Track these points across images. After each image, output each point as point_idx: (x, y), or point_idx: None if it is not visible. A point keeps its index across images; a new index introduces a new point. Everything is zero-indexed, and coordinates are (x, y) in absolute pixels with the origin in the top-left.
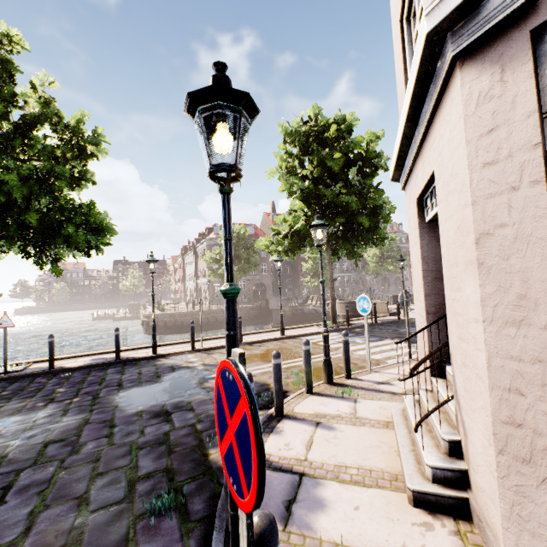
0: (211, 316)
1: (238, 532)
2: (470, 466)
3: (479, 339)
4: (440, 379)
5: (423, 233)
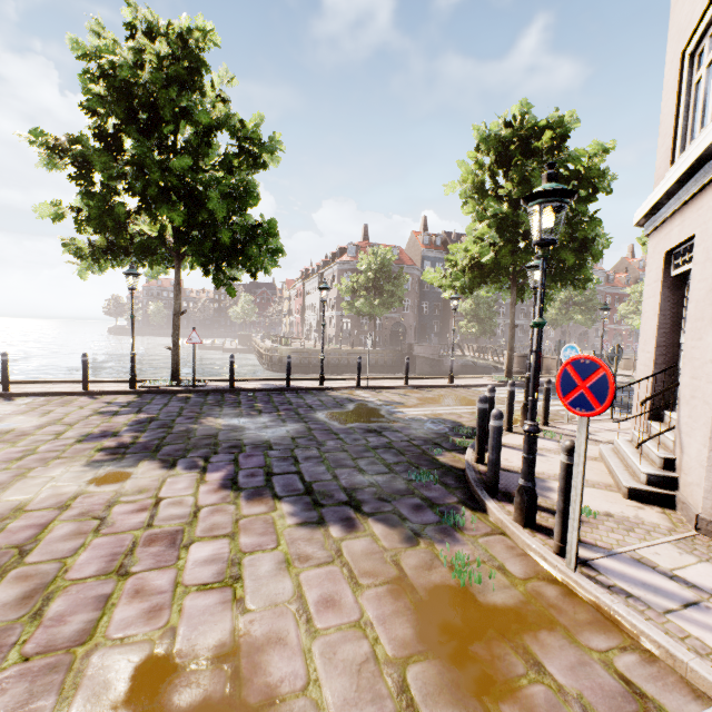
0: (342, 357)
1: (530, 467)
2: (681, 473)
3: (711, 375)
4: (657, 422)
5: (665, 287)
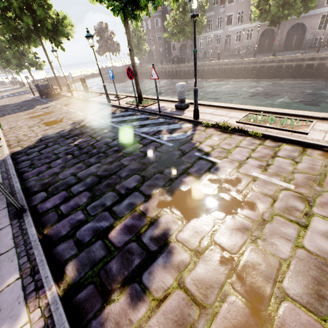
0: None
1: None
2: None
3: None
4: None
5: None
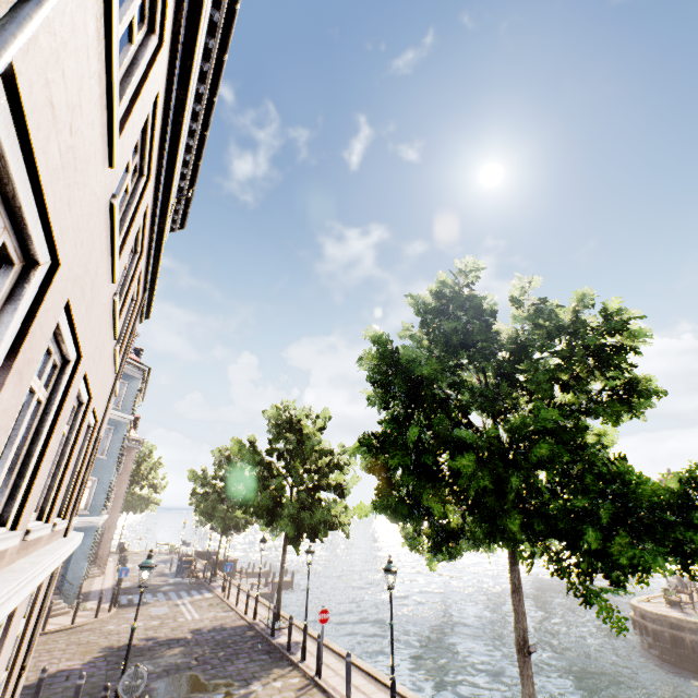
0: None
1: None
2: None
3: None
4: None
5: None
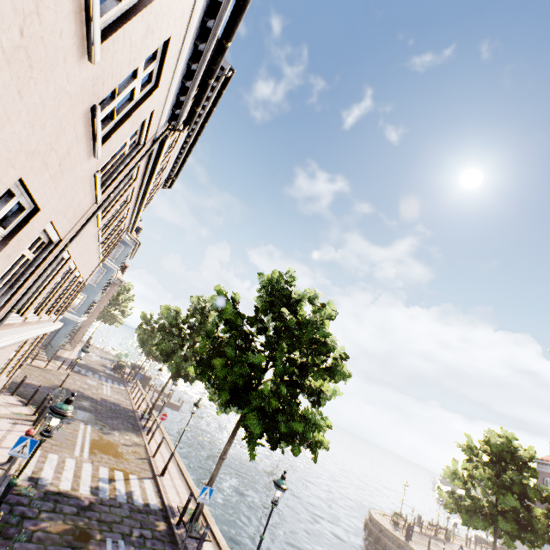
0: None
1: None
2: None
3: None
4: None
5: None
